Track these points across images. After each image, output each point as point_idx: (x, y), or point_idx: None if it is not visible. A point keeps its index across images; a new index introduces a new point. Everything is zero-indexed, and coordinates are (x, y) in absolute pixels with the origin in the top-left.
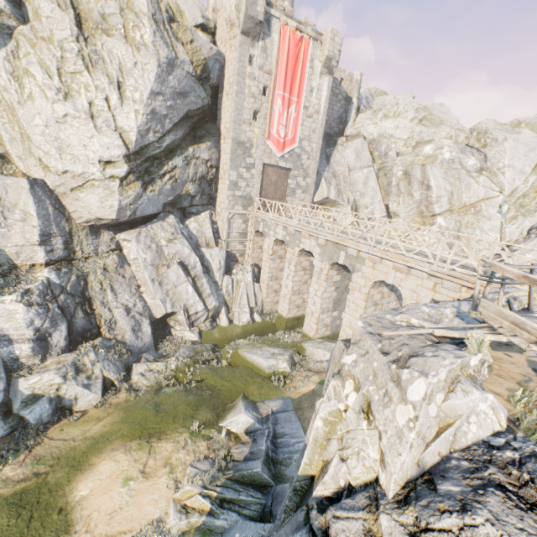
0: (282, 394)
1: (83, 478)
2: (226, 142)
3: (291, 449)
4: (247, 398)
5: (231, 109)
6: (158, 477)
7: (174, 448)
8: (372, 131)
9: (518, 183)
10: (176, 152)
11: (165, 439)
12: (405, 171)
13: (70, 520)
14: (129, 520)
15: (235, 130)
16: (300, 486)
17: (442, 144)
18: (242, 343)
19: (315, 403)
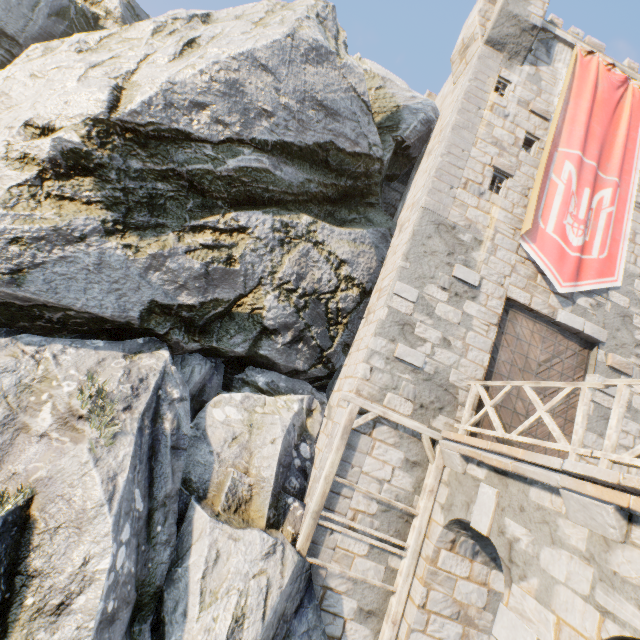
0: None
1: None
2: (405, 226)
3: None
4: None
5: (433, 160)
6: None
7: None
8: None
9: None
10: (265, 207)
11: None
12: None
13: None
14: None
15: (435, 192)
16: None
17: None
18: None
19: None
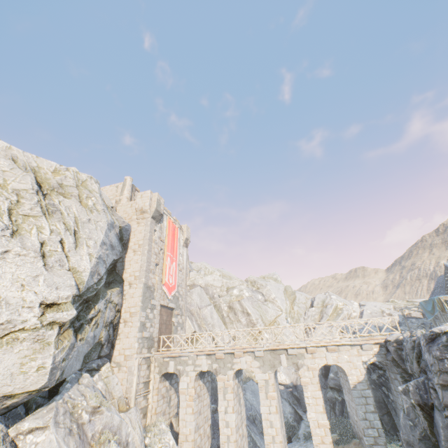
0: None
1: None
2: (135, 286)
3: None
4: None
5: (141, 261)
6: None
7: None
8: (201, 282)
9: (285, 305)
10: (99, 295)
11: None
12: (229, 306)
13: None
14: None
15: (146, 276)
16: None
17: (242, 288)
18: None
19: None
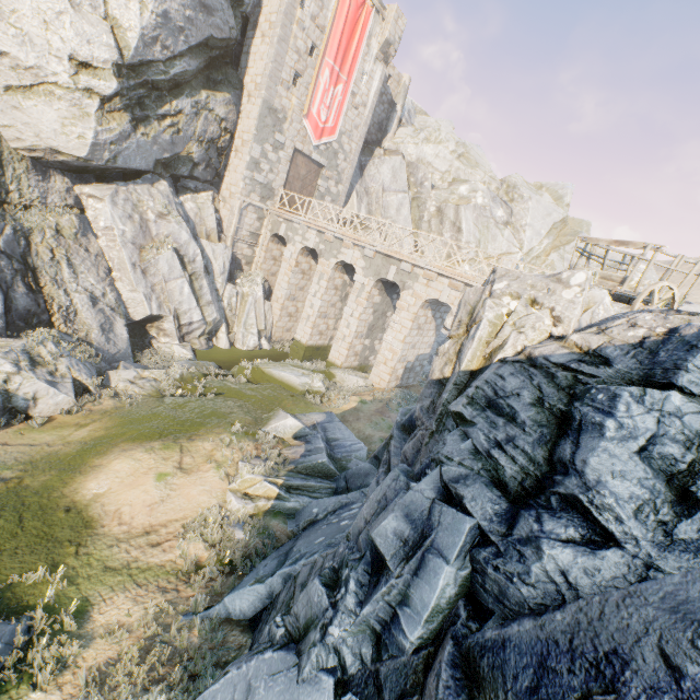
0: (322, 410)
1: (89, 478)
2: (253, 102)
3: (348, 449)
4: (284, 411)
5: (267, 58)
6: (203, 471)
7: (216, 446)
8: (411, 152)
9: (535, 243)
10: (184, 90)
11: (199, 439)
12: (439, 208)
13: (89, 517)
14: (178, 510)
15: (269, 89)
16: (460, 381)
17: (477, 188)
18: (259, 363)
19: (360, 417)
